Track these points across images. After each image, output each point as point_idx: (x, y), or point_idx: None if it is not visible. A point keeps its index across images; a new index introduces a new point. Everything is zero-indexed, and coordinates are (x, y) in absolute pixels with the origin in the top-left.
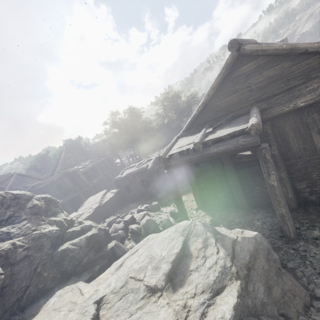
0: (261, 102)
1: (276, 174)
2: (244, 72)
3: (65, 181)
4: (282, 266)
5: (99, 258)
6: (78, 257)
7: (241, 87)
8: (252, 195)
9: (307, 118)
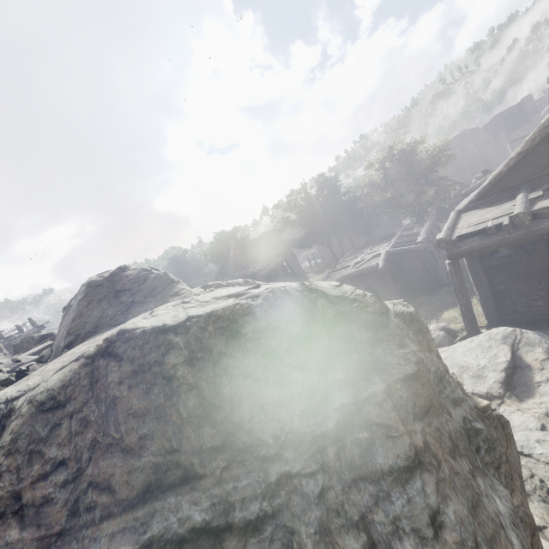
0: None
1: None
2: None
3: None
4: None
5: None
6: None
7: None
8: None
9: None
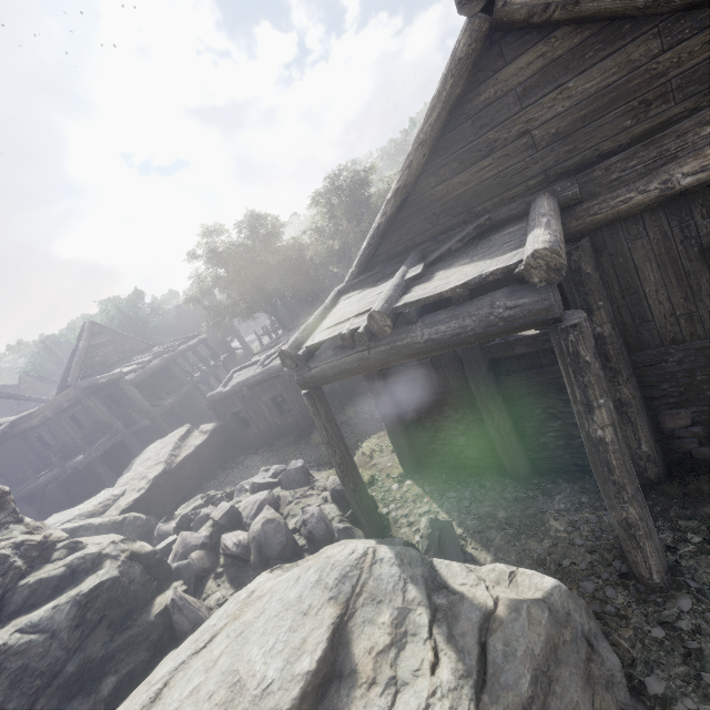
0: (562, 180)
1: (612, 406)
2: (509, 87)
3: (91, 407)
4: (632, 693)
5: (122, 649)
6: (43, 667)
7: (502, 137)
8: (541, 442)
9: (703, 223)
